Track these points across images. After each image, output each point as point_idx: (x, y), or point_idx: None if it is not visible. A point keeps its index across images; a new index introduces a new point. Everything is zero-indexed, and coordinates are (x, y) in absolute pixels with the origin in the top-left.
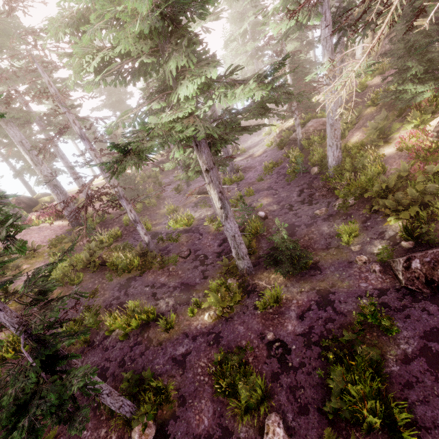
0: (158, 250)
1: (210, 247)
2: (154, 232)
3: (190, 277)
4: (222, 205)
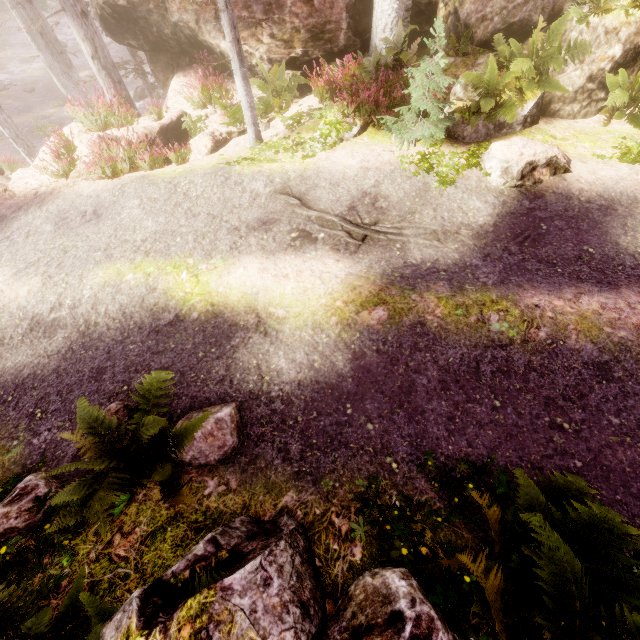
0: (3, 83)
1: (53, 89)
2: (1, 75)
3: (32, 103)
4: (33, 39)
